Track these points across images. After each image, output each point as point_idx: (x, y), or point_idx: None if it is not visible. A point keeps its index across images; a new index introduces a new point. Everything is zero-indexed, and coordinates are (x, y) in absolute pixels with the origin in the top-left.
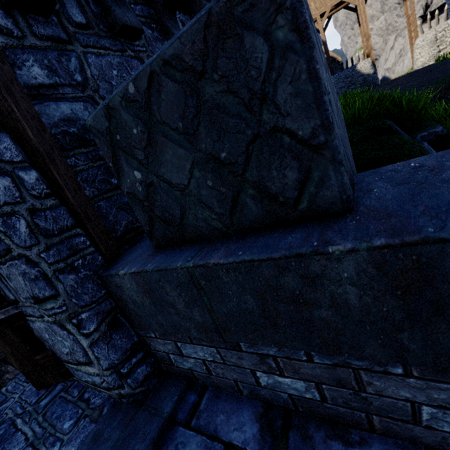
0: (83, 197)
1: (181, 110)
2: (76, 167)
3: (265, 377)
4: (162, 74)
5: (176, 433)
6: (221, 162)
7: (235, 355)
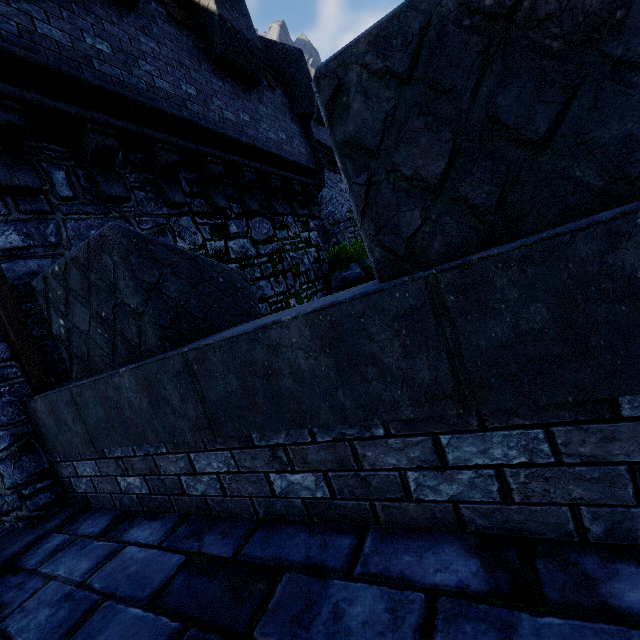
0: (27, 336)
1: (81, 285)
2: (31, 311)
3: (123, 481)
4: (71, 264)
5: (49, 538)
6: (103, 317)
7: (105, 464)
